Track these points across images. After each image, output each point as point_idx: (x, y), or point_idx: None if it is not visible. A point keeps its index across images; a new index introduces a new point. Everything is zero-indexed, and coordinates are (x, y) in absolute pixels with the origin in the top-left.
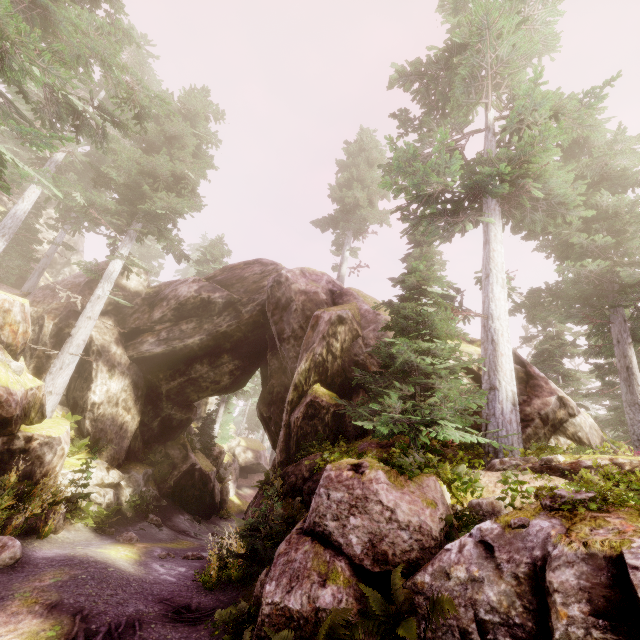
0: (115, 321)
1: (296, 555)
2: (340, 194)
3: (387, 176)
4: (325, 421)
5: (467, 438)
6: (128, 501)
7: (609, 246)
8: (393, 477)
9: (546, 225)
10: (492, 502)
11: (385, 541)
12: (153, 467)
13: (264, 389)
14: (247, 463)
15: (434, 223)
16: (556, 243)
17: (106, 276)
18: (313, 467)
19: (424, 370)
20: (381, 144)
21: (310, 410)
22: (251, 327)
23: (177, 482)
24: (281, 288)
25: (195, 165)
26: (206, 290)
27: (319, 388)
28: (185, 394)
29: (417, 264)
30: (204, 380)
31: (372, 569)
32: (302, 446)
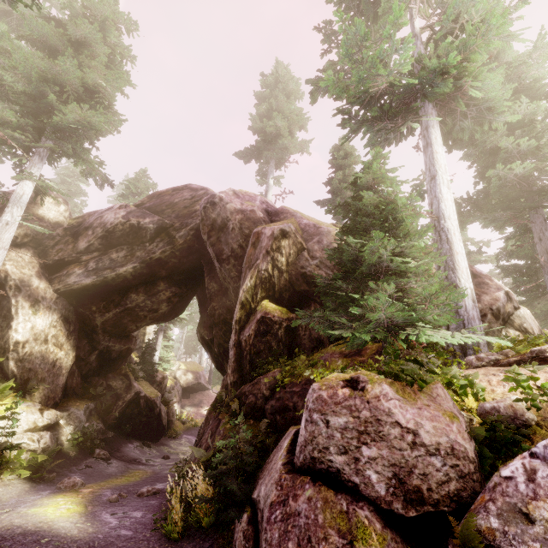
0: (34, 254)
1: (297, 505)
2: (261, 125)
3: (330, 70)
4: (278, 336)
5: (451, 337)
6: (69, 440)
7: (530, 151)
8: (400, 390)
9: (473, 133)
10: (511, 405)
11: (415, 474)
12: (95, 401)
13: (203, 314)
14: (188, 384)
15: (373, 129)
16: (480, 152)
17: (14, 199)
18: (273, 385)
19: (394, 270)
20: (296, 77)
21: (262, 327)
22: (186, 252)
23: (122, 412)
24: (215, 209)
25: (109, 74)
26: (135, 216)
27: (268, 304)
28: (122, 325)
29: (369, 163)
30: (141, 309)
31: (406, 514)
32: (258, 364)
